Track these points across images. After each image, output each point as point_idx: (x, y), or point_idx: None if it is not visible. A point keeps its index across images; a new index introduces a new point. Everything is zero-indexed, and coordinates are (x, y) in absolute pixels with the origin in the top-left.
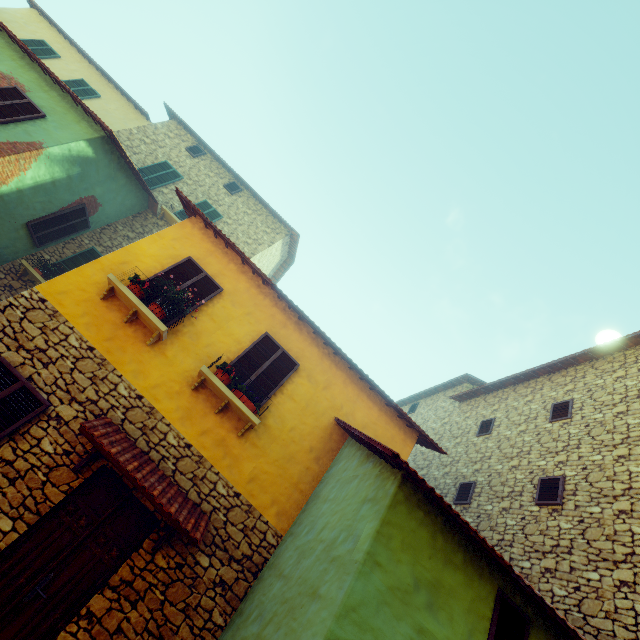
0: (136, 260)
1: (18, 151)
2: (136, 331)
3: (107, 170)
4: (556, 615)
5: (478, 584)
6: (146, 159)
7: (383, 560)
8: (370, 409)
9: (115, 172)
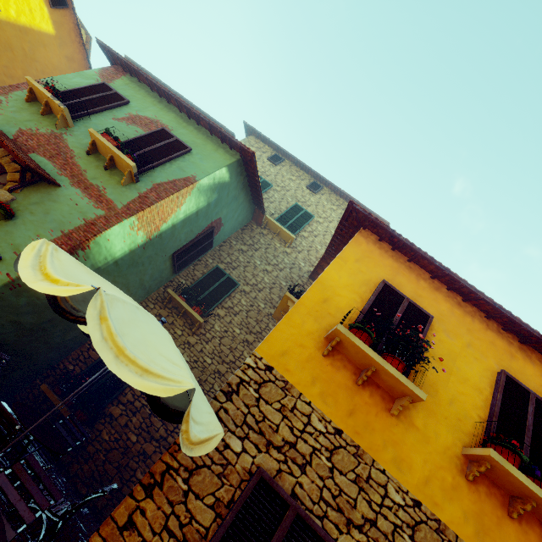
0: (334, 294)
1: (178, 188)
2: (371, 394)
3: (234, 191)
4: None
5: None
6: None
7: None
8: None
9: (238, 192)
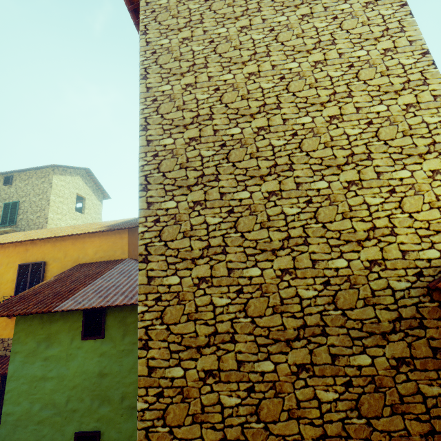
0: None
1: None
2: None
3: None
4: (84, 308)
5: (72, 317)
6: None
7: (19, 349)
8: (94, 242)
9: None
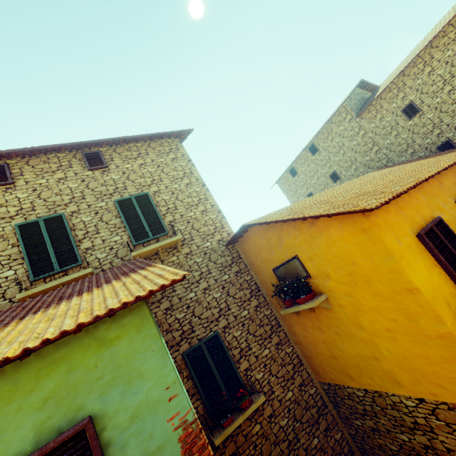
0: (440, 292)
1: None
2: None
3: None
4: None
5: None
6: (1, 253)
7: None
8: None
9: None
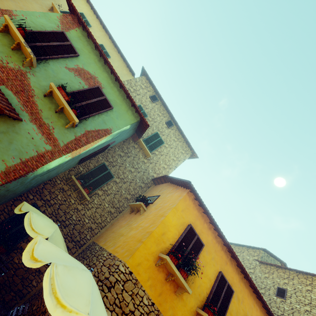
0: (168, 230)
1: (100, 136)
2: (170, 284)
3: (128, 130)
4: None
5: None
6: None
7: None
8: (257, 311)
9: (130, 130)
